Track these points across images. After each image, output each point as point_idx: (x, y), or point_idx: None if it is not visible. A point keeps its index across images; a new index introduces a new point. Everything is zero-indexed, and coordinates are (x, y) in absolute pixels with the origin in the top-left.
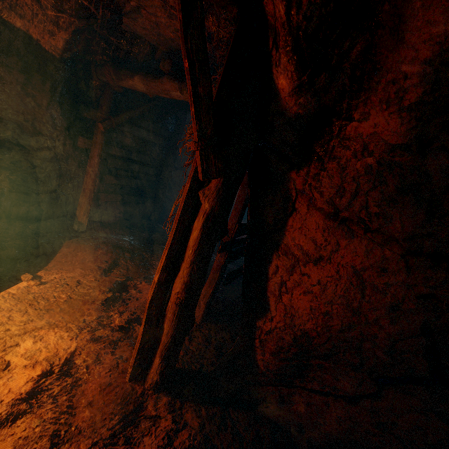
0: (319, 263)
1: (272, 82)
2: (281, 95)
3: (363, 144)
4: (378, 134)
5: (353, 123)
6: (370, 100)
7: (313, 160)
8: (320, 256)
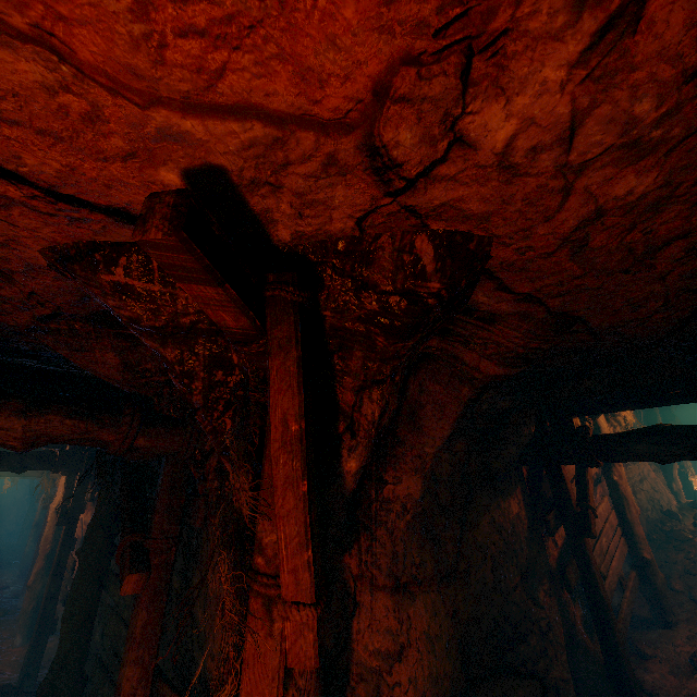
0: (403, 655)
1: (338, 464)
2: (346, 476)
3: (402, 505)
4: (412, 494)
5: (389, 486)
6: (400, 466)
7: (361, 531)
8: (401, 645)
